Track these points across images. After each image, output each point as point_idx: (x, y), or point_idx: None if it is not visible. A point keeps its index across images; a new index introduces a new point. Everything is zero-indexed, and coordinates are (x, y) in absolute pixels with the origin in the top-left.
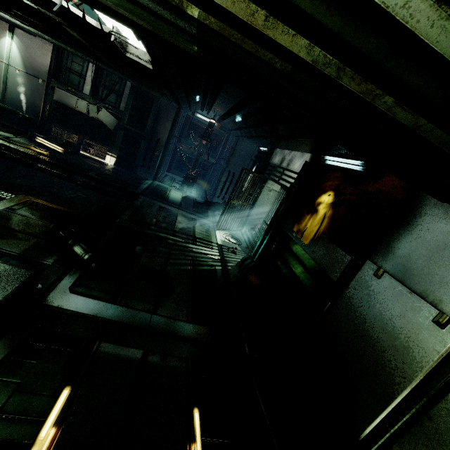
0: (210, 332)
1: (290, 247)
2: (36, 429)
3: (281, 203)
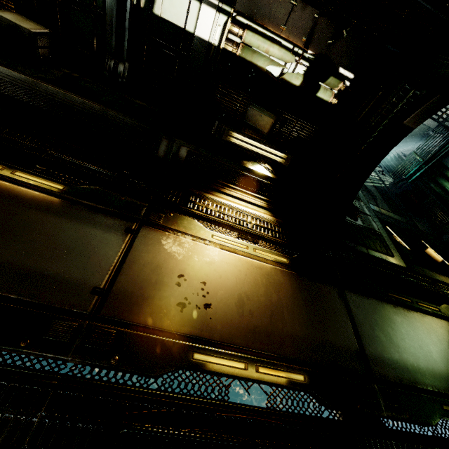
0: (402, 218)
1: (447, 176)
2: (392, 234)
3: (446, 143)
